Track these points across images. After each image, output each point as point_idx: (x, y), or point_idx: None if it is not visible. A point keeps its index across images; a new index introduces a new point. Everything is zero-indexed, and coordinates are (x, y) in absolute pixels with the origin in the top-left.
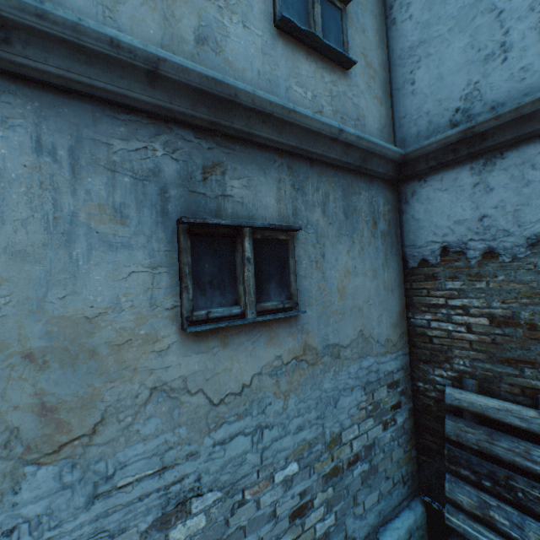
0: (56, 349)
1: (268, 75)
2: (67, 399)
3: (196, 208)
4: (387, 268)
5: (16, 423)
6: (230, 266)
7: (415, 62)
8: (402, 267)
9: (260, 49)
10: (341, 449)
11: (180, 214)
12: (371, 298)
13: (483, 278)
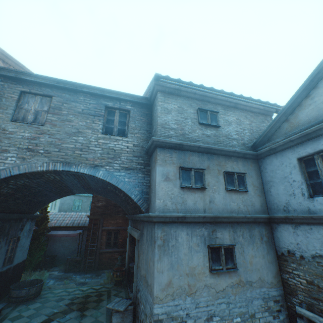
0: (190, 273)
1: (224, 203)
2: (191, 284)
3: (210, 241)
4: (268, 254)
5: (185, 287)
6: (218, 255)
7: (270, 186)
8: (276, 253)
9: (222, 197)
10: (255, 319)
11: (208, 243)
12: (262, 265)
13: (301, 265)
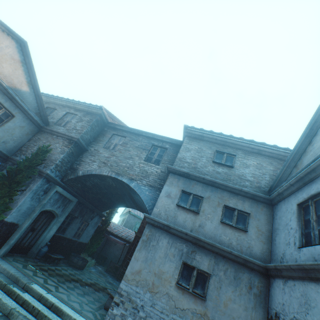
0: (158, 274)
1: (215, 232)
2: (156, 284)
3: (187, 259)
4: (255, 310)
5: (150, 283)
6: (190, 275)
7: (276, 234)
8: (267, 316)
9: (214, 227)
10: None
11: (184, 259)
12: (241, 317)
13: None
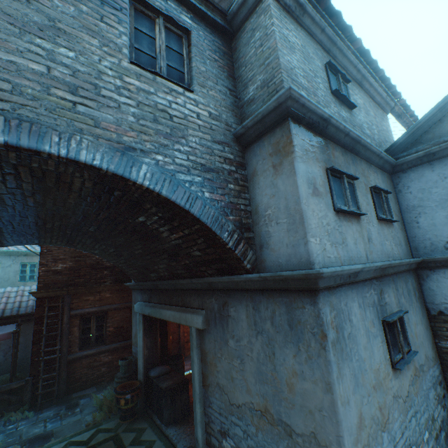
0: (376, 383)
1: (380, 242)
2: (381, 403)
3: (382, 312)
4: (423, 316)
5: (377, 415)
6: (394, 335)
7: (417, 213)
8: (426, 313)
9: (376, 232)
10: (435, 423)
11: (380, 316)
12: (423, 335)
13: None
